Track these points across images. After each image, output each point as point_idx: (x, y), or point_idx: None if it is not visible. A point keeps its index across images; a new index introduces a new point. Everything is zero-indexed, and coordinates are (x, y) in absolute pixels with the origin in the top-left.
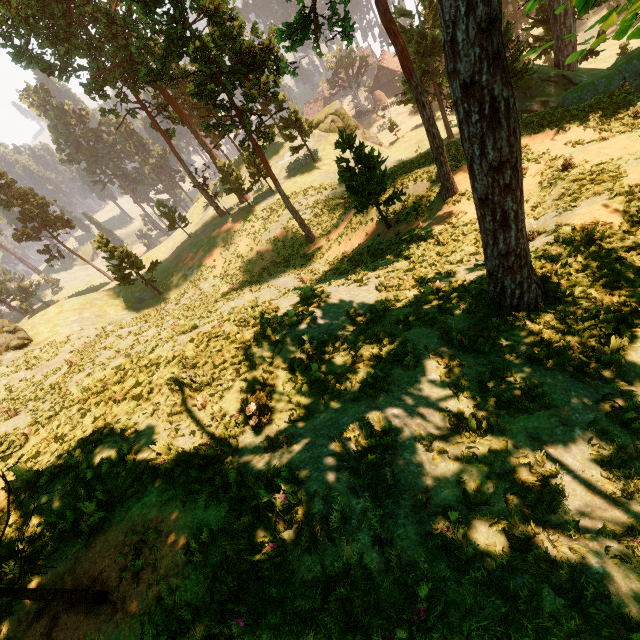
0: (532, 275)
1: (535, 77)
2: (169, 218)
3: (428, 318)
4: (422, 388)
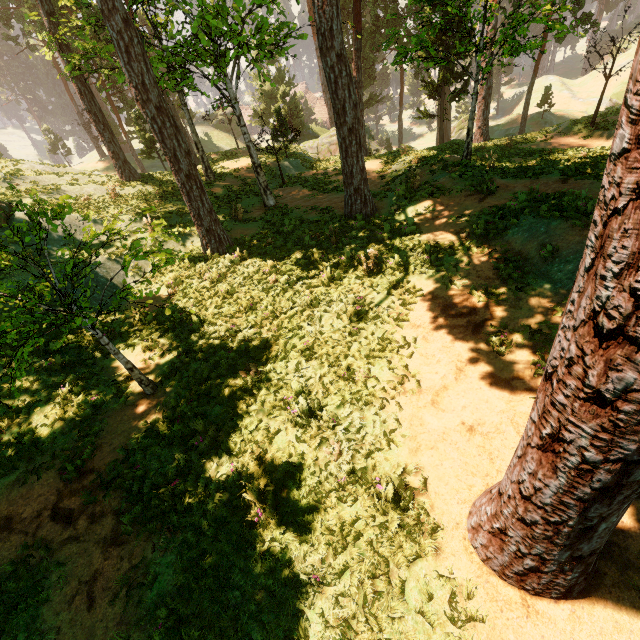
0: (126, 166)
1: (312, 133)
2: (52, 143)
3: (89, 175)
4: (55, 180)
